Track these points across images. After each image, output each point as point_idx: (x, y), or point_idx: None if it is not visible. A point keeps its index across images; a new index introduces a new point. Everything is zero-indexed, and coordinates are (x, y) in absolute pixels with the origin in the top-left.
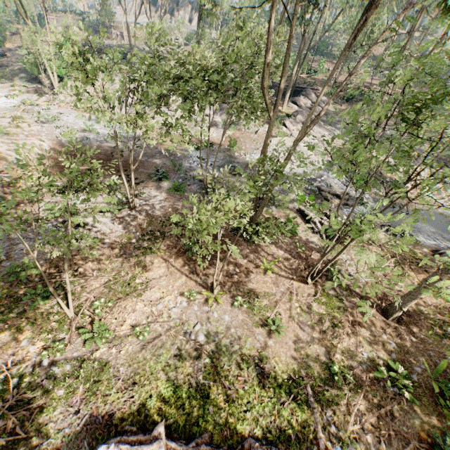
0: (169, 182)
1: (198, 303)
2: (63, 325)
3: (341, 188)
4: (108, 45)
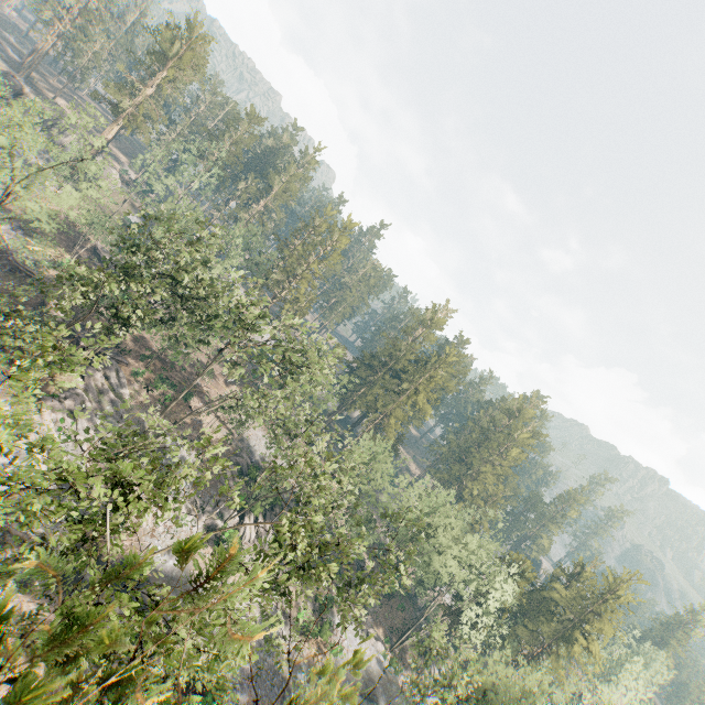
0: None
1: None
2: None
3: (46, 525)
4: None
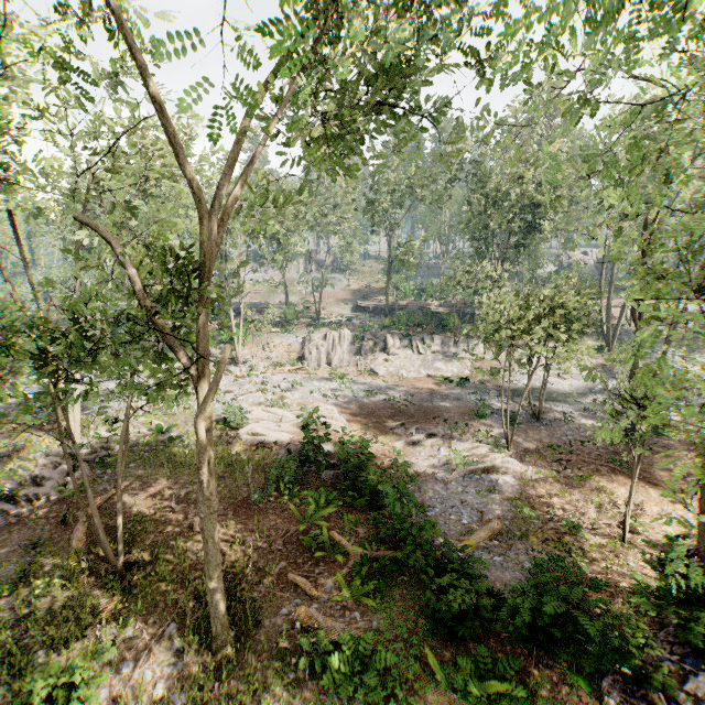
0: (490, 419)
1: (696, 505)
2: (629, 549)
3: None
4: (238, 305)
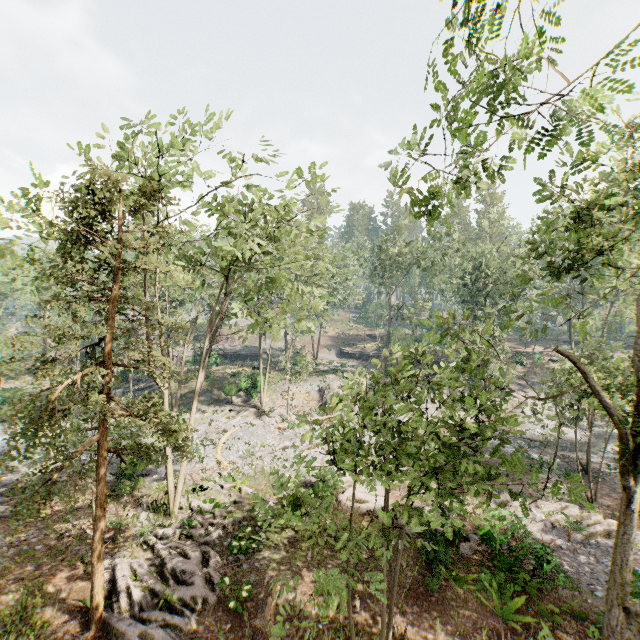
0: (544, 473)
1: None
2: None
3: None
4: (233, 350)
